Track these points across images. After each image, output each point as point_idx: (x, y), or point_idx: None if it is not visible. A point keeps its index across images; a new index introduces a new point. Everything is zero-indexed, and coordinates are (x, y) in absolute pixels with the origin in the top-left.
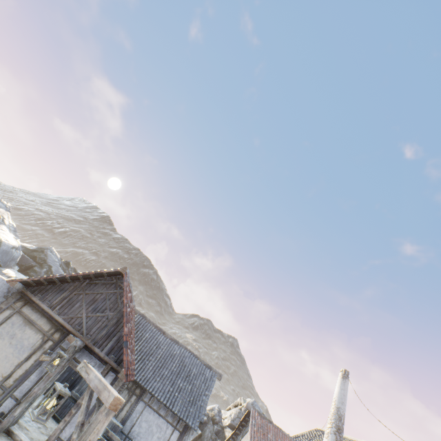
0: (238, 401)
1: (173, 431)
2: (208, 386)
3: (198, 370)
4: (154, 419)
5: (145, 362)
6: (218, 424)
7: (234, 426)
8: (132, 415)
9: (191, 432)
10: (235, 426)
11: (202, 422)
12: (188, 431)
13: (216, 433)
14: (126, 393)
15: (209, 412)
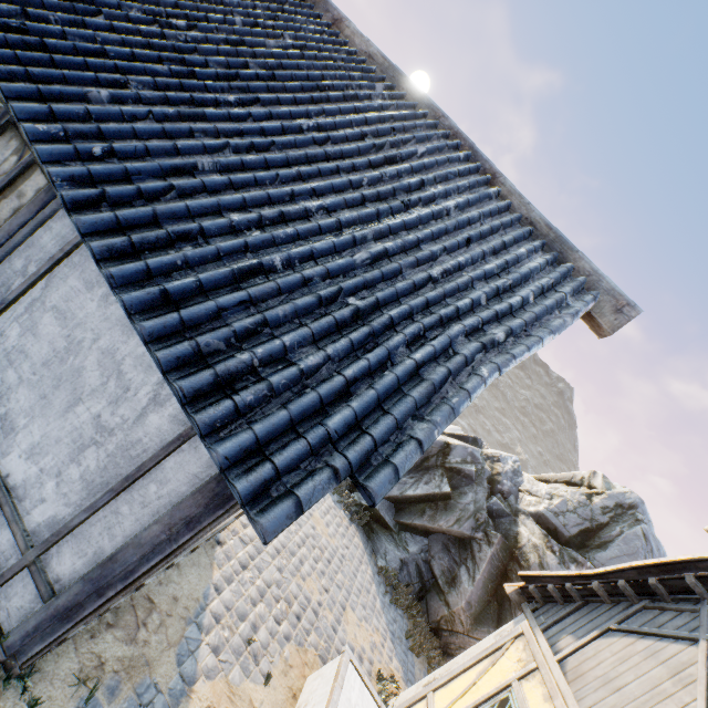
0: (581, 475)
1: (183, 439)
2: (517, 313)
3: (472, 215)
4: (102, 327)
5: (113, 4)
6: (503, 496)
7: (553, 528)
8: (11, 259)
9: (425, 478)
10: (556, 528)
11: (374, 493)
12: (418, 471)
13: (492, 514)
14: (9, 153)
15: (486, 460)
